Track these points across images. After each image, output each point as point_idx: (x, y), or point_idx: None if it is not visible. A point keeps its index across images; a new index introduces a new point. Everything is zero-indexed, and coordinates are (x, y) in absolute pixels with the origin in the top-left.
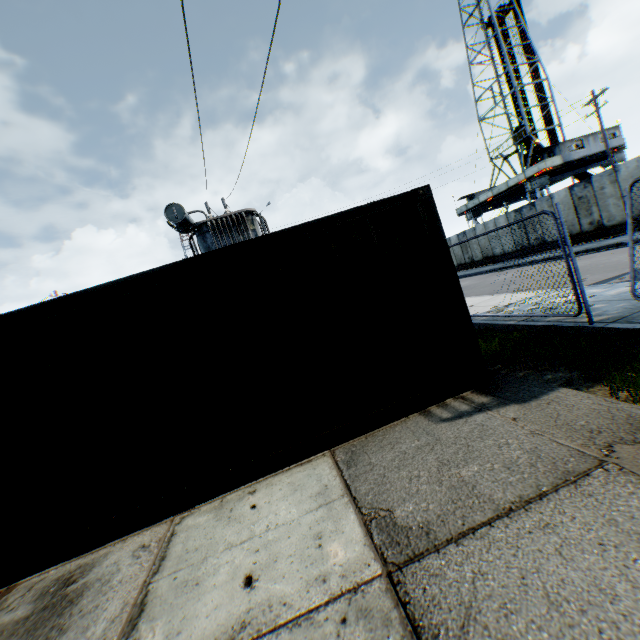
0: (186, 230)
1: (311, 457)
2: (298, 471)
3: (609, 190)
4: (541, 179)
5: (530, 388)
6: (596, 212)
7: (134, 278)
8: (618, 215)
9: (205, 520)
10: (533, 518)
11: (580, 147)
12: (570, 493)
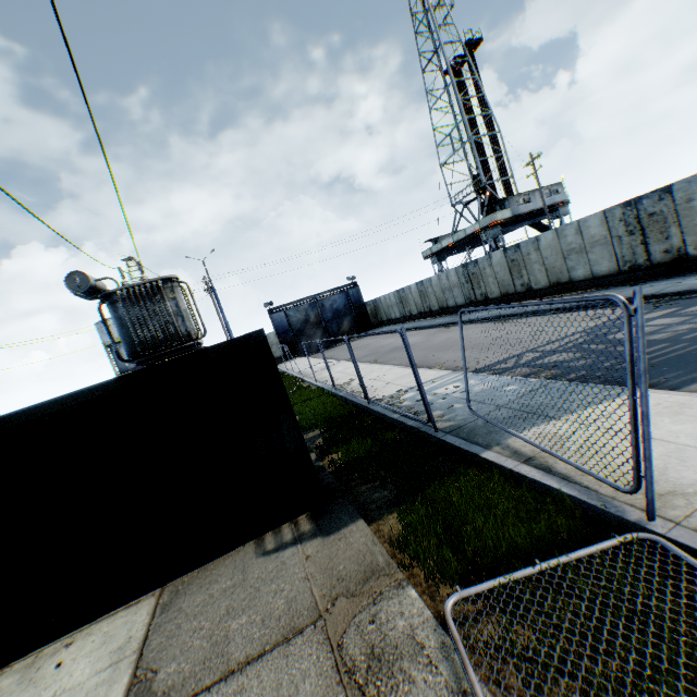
0: (96, 297)
1: (143, 596)
2: (122, 615)
3: (534, 256)
4: (495, 230)
5: (344, 516)
6: (526, 275)
7: None
8: (543, 280)
9: (10, 683)
10: (239, 681)
11: (527, 201)
12: (278, 652)
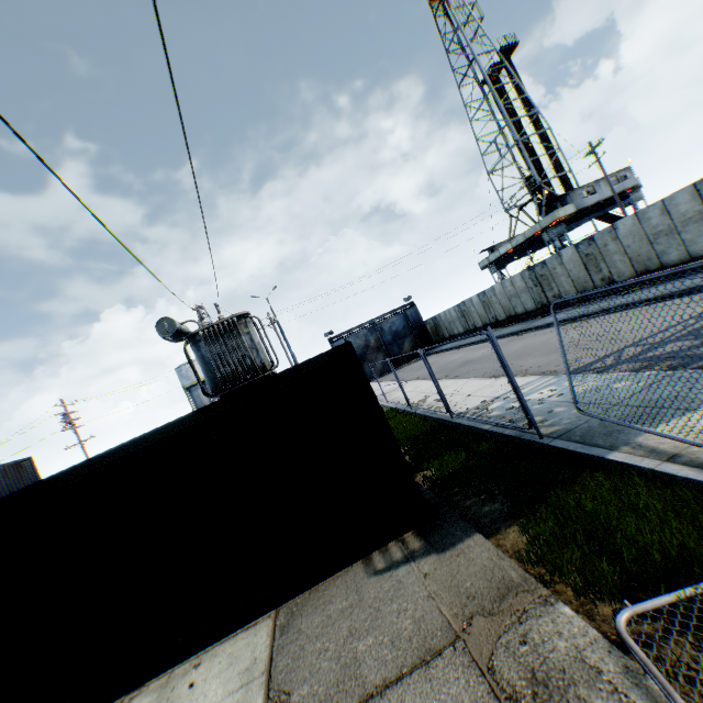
0: (181, 339)
1: (258, 618)
2: (242, 637)
3: (612, 247)
4: (557, 228)
5: (456, 531)
6: (605, 268)
7: (80, 466)
8: (626, 271)
9: (148, 701)
10: None
11: (592, 193)
12: (419, 676)
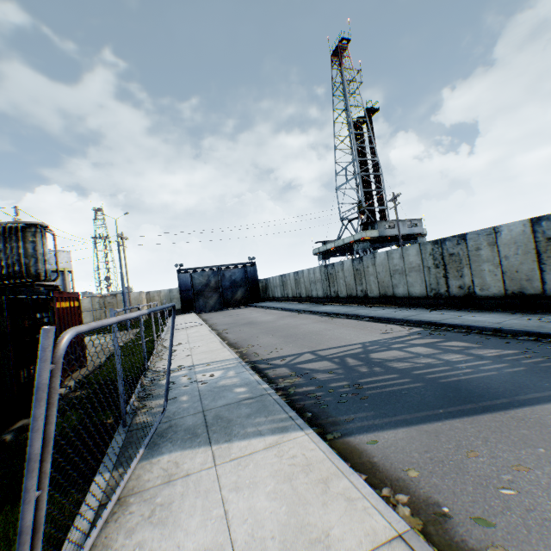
0: None
1: None
2: None
3: (372, 270)
4: (364, 244)
5: None
6: (365, 284)
7: None
8: (376, 290)
9: None
10: None
11: (392, 227)
12: None
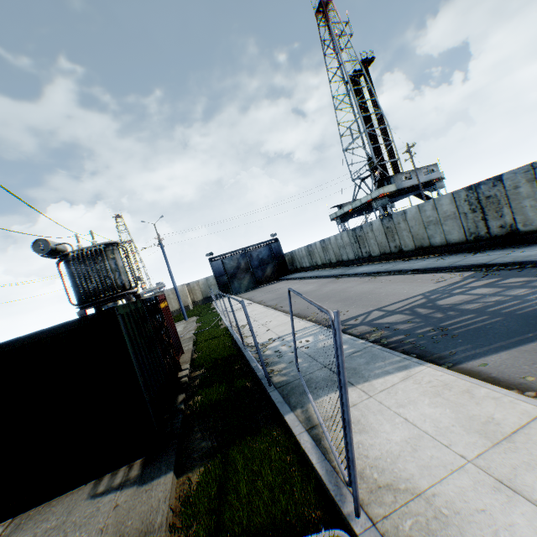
0: (57, 256)
1: None
2: None
3: (403, 225)
4: (383, 200)
5: (163, 465)
6: (398, 239)
7: None
8: (410, 244)
9: None
10: None
11: (408, 178)
12: None
